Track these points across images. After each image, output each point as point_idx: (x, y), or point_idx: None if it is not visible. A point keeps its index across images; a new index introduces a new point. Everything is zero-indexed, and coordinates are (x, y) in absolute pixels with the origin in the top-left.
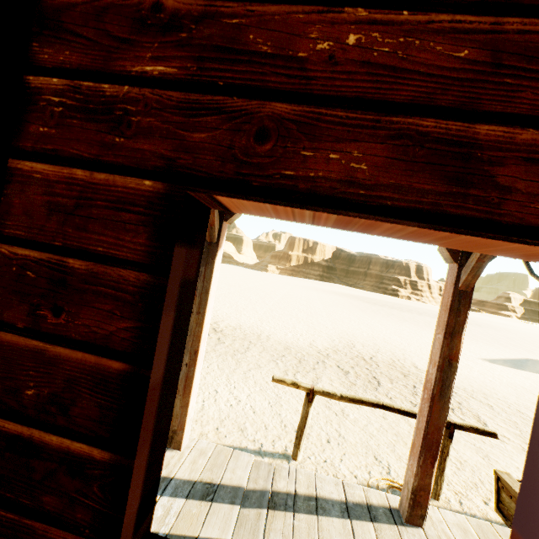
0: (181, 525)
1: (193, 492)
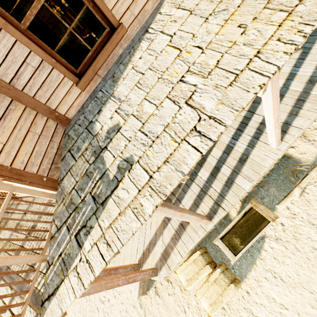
0: (298, 76)
1: (313, 77)
